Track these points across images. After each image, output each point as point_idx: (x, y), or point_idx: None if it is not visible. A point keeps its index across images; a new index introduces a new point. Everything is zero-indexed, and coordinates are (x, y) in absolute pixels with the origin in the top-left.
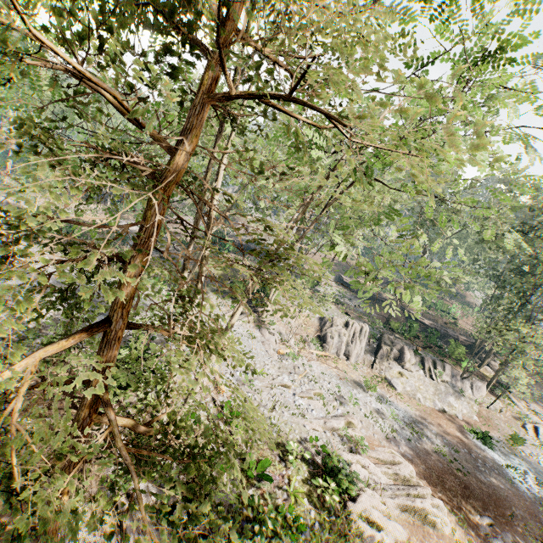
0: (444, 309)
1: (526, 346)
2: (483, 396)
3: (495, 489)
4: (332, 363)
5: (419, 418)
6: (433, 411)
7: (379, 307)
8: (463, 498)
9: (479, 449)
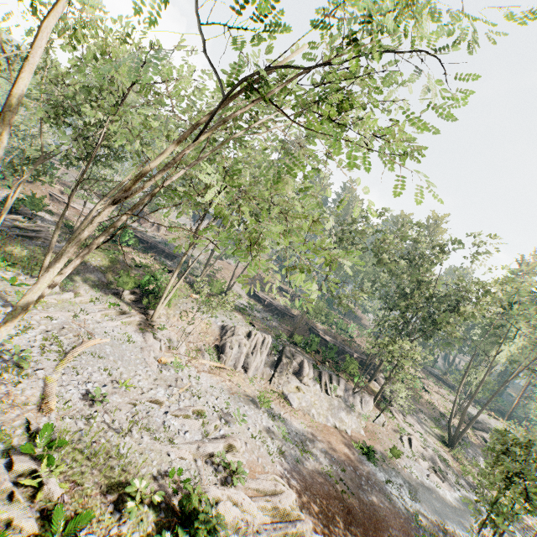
0: (343, 328)
1: (407, 361)
2: (370, 410)
3: (375, 508)
4: (226, 376)
5: (311, 436)
6: (326, 428)
7: (287, 322)
8: (345, 525)
9: (364, 465)
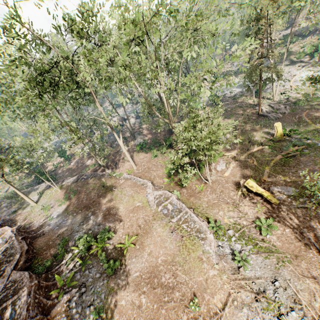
0: None
1: None
2: None
3: None
4: None
5: None
6: None
7: None
8: None
9: None
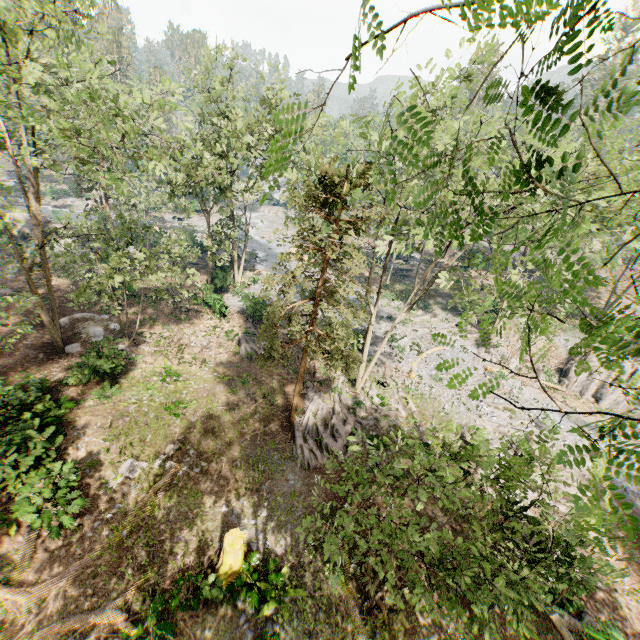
0: None
1: None
2: None
3: None
4: (561, 398)
5: None
6: None
7: None
8: None
9: None
